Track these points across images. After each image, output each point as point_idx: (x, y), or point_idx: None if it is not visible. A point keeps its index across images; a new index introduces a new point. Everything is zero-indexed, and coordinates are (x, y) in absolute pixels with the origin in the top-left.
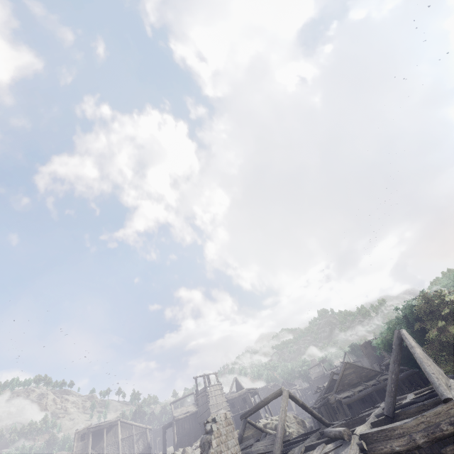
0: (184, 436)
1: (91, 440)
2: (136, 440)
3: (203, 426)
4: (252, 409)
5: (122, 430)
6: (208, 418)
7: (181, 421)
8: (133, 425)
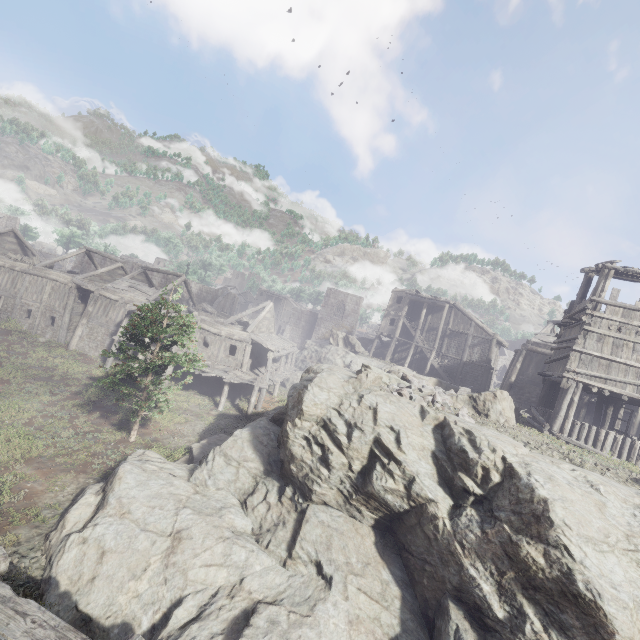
0: (531, 384)
1: (406, 307)
2: (471, 343)
3: (553, 389)
4: None
5: (454, 320)
6: None
7: (538, 357)
8: (473, 322)
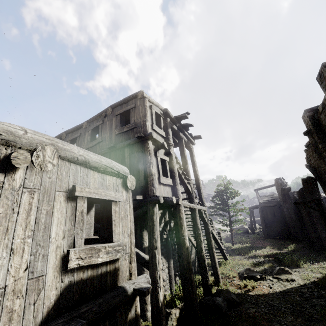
0: None
1: None
2: None
3: None
4: (262, 188)
5: None
6: (280, 177)
7: None
8: None
